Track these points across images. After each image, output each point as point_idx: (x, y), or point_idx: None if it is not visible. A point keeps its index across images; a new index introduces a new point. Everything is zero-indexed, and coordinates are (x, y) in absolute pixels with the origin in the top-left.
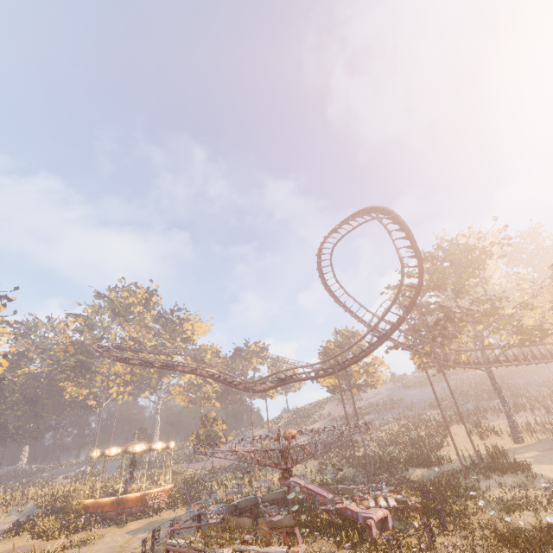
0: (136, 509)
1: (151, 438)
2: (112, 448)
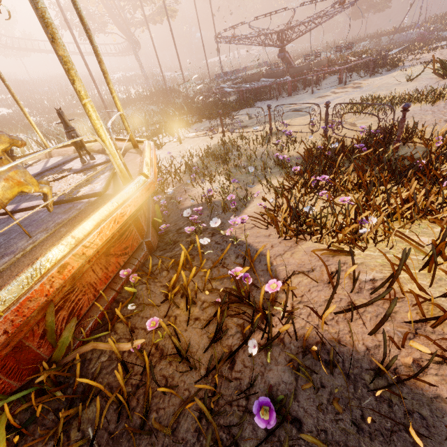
0: None
1: None
2: None
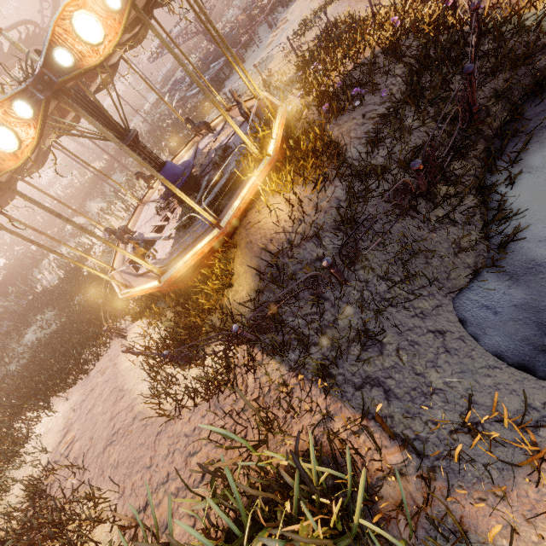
0: None
1: None
2: None
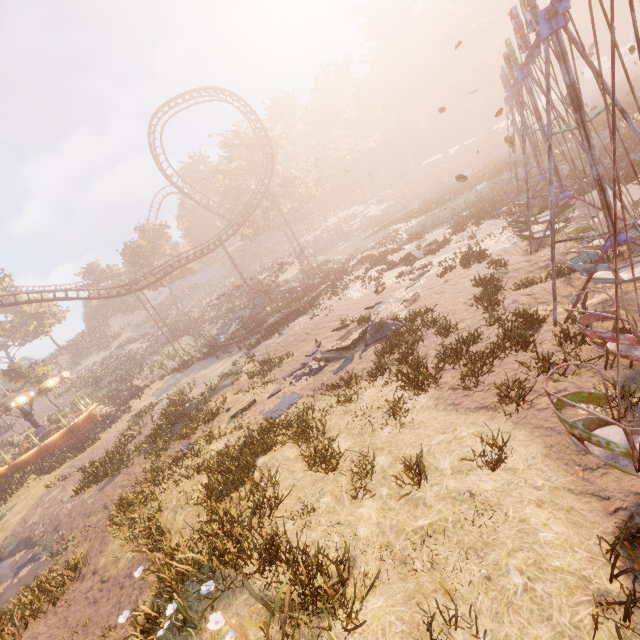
0: (91, 426)
1: None
2: (19, 398)
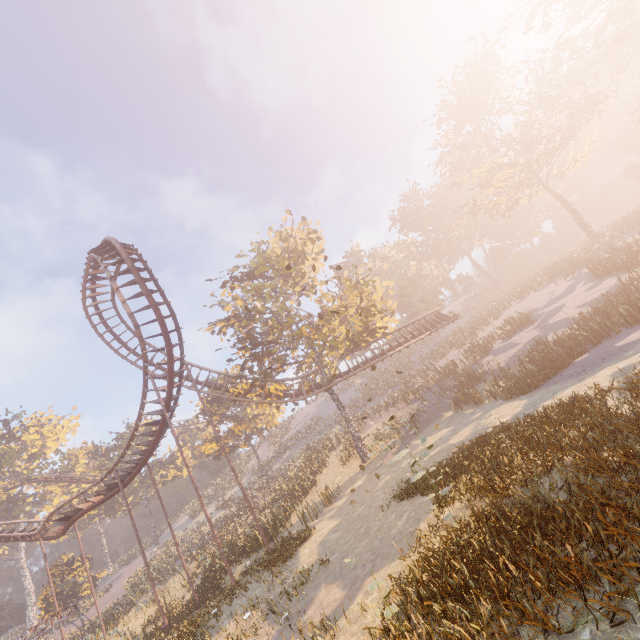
0: None
1: (23, 607)
2: None
